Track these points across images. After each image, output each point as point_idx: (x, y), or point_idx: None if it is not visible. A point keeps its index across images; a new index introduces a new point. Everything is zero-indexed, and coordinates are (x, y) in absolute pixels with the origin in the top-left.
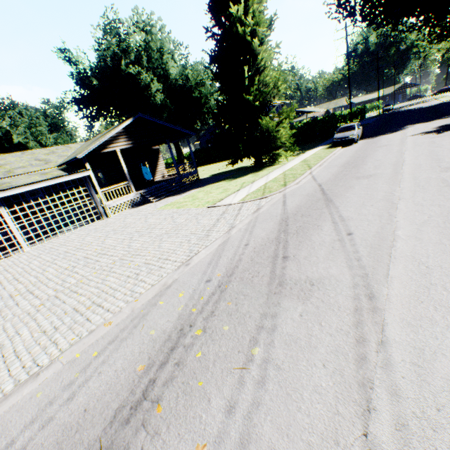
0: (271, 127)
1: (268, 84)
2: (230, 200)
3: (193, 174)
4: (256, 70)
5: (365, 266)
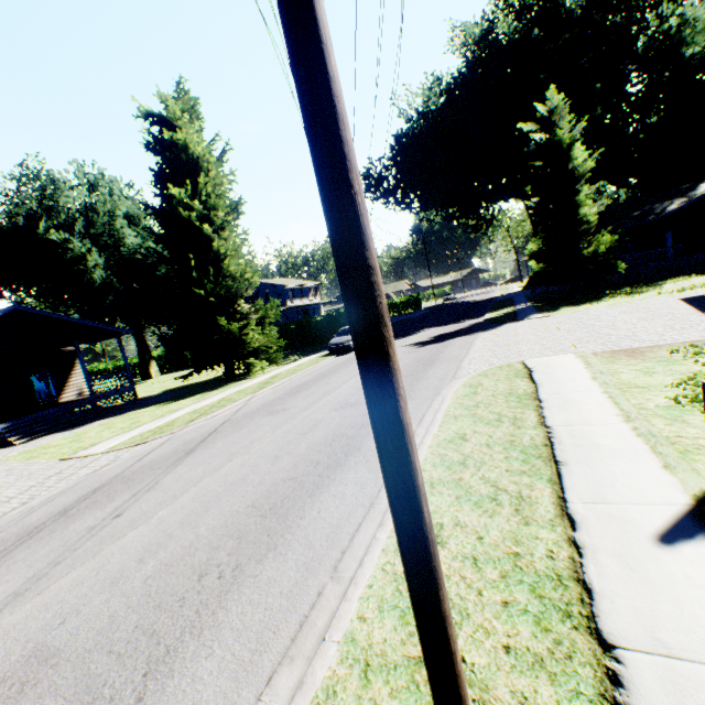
0: (235, 329)
1: (233, 275)
2: (103, 445)
3: (124, 391)
4: (217, 257)
5: (49, 574)
